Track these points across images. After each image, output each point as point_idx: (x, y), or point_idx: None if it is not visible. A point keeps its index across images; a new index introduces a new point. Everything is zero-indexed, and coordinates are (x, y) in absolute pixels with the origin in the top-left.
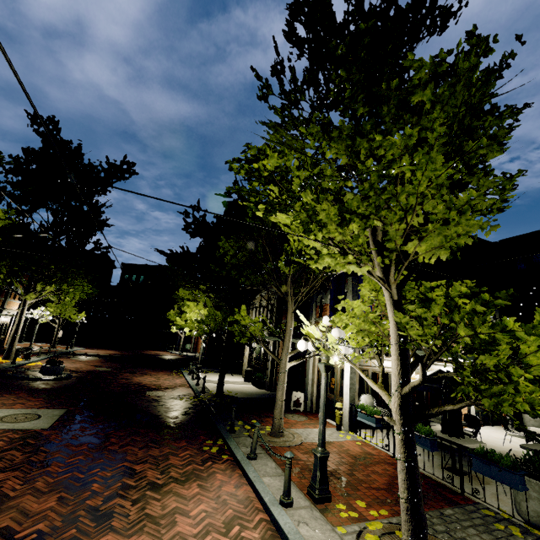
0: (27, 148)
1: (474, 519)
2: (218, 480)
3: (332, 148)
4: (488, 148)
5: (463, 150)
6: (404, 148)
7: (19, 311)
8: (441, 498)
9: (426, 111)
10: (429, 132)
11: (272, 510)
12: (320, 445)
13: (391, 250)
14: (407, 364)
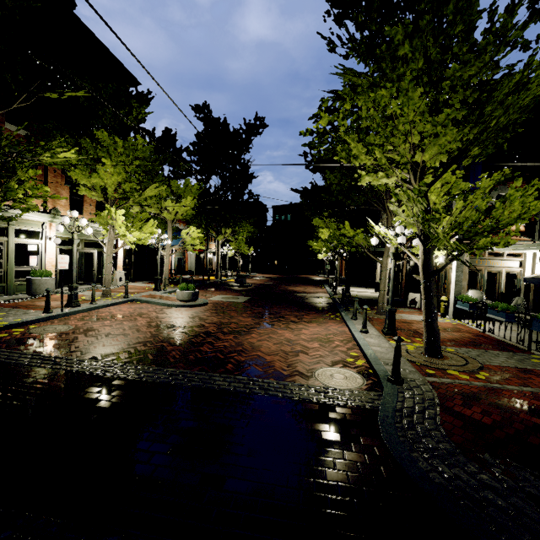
0: (197, 134)
1: (516, 357)
2: (329, 324)
3: (361, 99)
4: (462, 71)
5: (444, 77)
6: (390, 96)
7: (216, 248)
8: (500, 349)
9: (410, 59)
10: (402, 82)
11: (353, 332)
12: (389, 305)
13: (405, 163)
14: (428, 240)
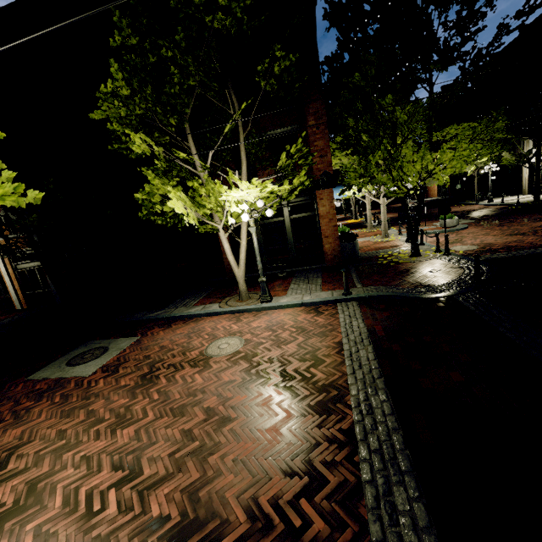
0: None
1: None
2: None
3: None
4: None
5: None
6: None
7: None
8: None
9: None
10: None
11: None
12: None
13: None
14: None
